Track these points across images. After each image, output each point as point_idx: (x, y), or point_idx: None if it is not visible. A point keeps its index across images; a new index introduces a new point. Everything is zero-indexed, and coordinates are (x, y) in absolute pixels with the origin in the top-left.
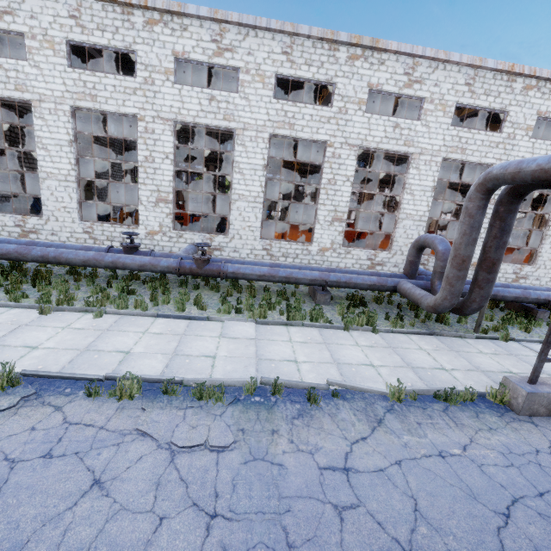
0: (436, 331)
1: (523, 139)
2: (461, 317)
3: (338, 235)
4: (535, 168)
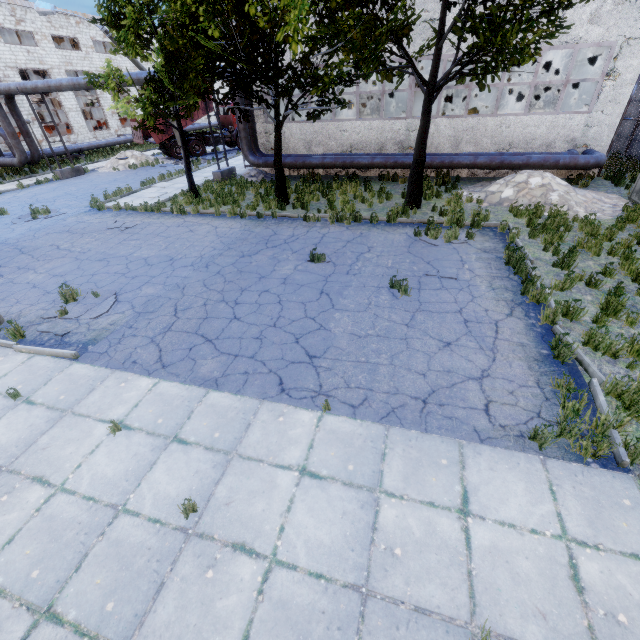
0: (32, 175)
1: (1, 45)
2: (43, 168)
3: None
4: (4, 90)
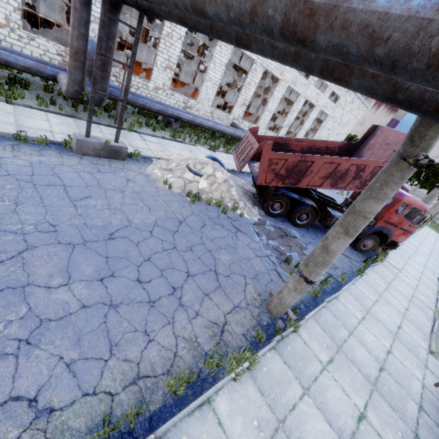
0: (76, 115)
1: None
2: (111, 114)
3: (14, 12)
4: None
